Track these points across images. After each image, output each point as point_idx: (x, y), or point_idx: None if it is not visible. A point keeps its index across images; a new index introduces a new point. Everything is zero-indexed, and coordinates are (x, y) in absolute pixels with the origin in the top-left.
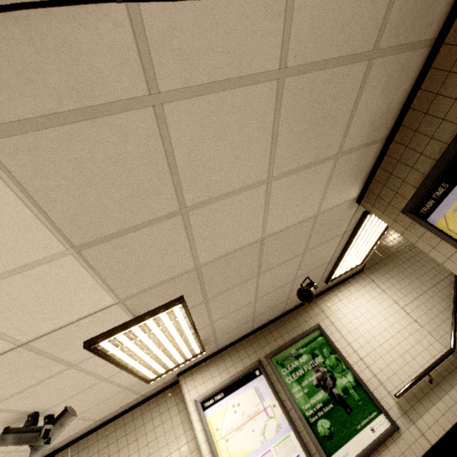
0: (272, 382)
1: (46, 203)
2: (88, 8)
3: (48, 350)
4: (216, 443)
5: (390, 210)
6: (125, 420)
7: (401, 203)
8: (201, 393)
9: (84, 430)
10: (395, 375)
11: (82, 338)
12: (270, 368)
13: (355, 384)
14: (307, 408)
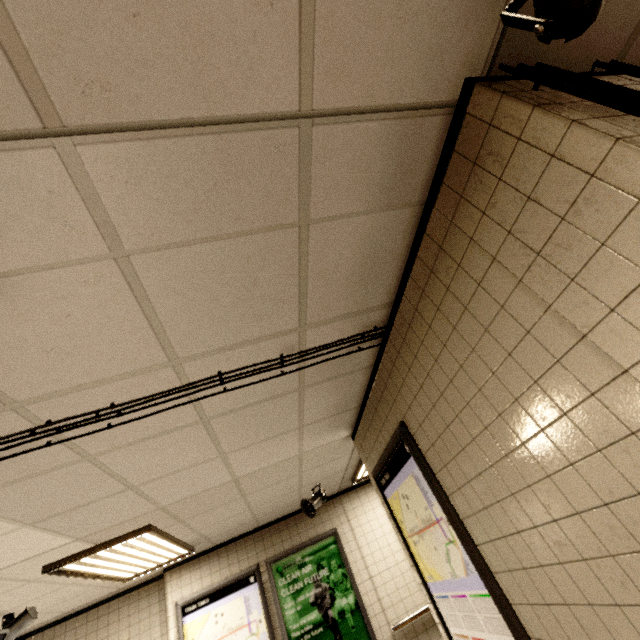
0: (265, 592)
1: (2, 512)
2: (29, 448)
3: (7, 576)
4: None
5: (368, 464)
6: (99, 613)
7: (372, 465)
8: (185, 596)
9: (52, 620)
10: (401, 602)
11: (41, 564)
12: (267, 575)
13: (354, 607)
14: (295, 629)
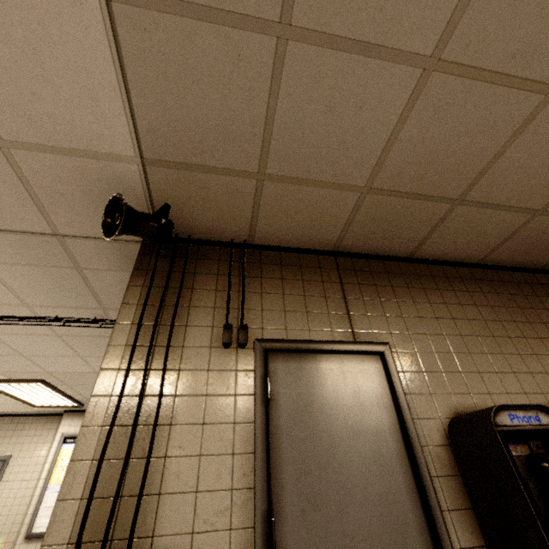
0: None
1: None
2: None
3: None
4: (56, 467)
5: None
6: (20, 421)
7: None
8: (70, 431)
9: None
10: None
11: None
12: None
13: None
14: None
